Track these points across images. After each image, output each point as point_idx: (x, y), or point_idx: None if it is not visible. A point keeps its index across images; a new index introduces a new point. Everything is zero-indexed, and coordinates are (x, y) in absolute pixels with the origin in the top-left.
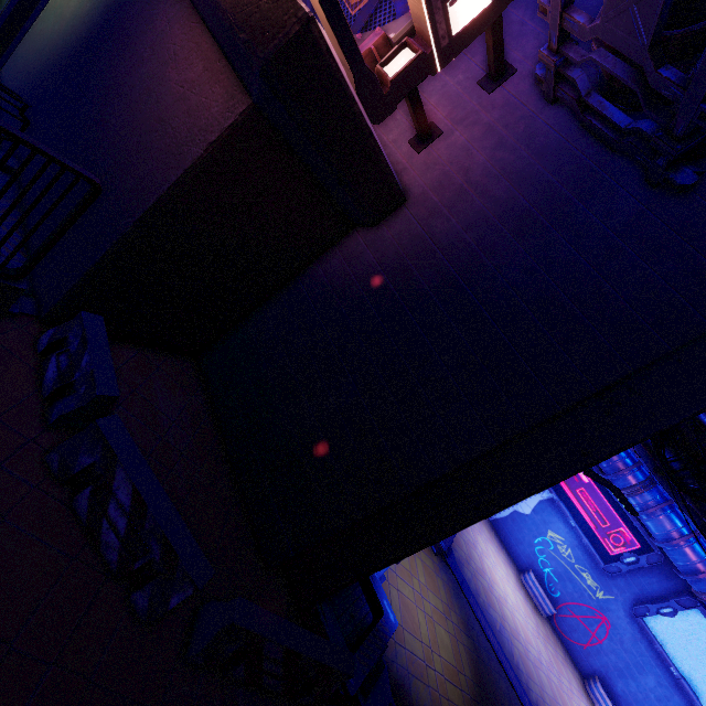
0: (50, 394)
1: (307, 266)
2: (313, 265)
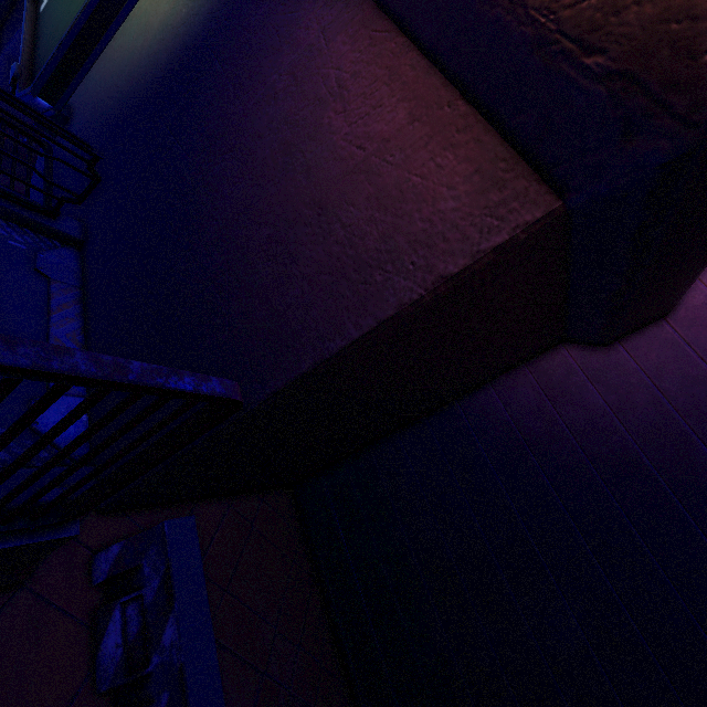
0: (107, 689)
1: (473, 389)
2: (484, 389)
